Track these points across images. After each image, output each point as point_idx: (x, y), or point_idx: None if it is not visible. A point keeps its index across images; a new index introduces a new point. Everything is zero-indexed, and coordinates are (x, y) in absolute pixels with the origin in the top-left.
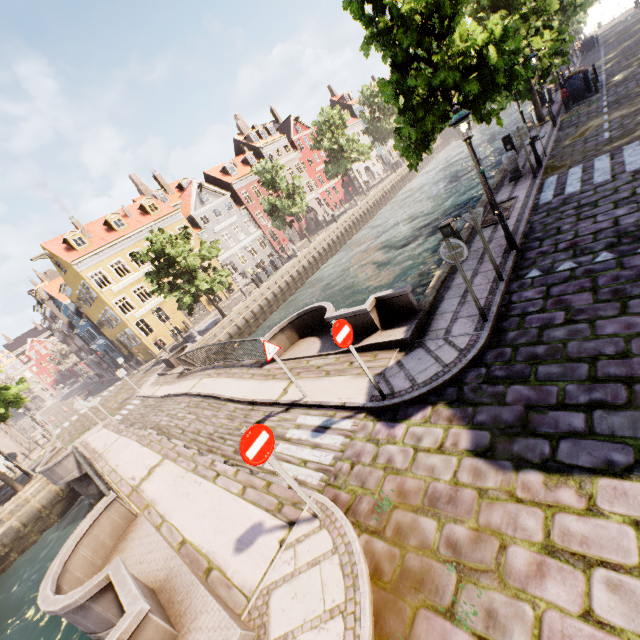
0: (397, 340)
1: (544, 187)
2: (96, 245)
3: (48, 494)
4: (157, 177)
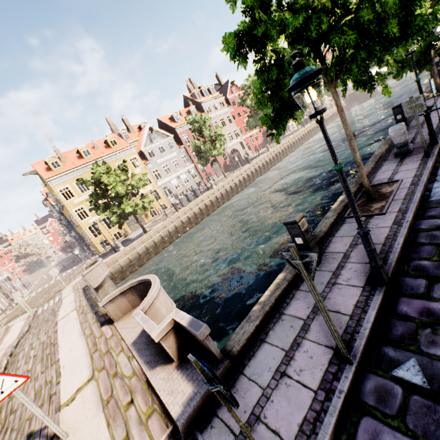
0: (171, 414)
1: (439, 173)
2: (67, 168)
3: None
4: (124, 120)
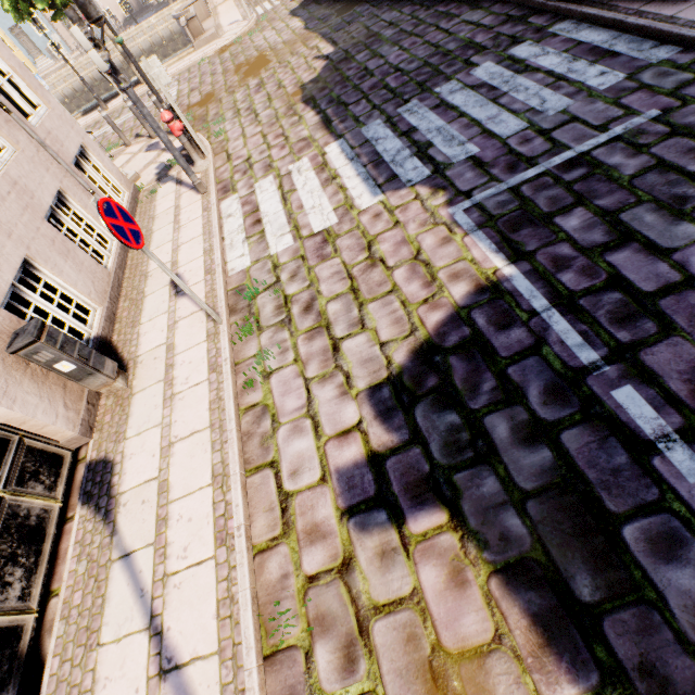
0: None
1: None
2: None
3: None
4: None
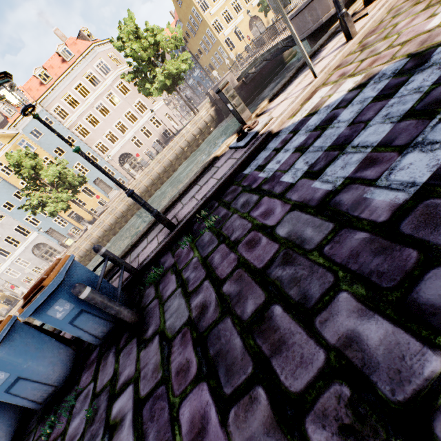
0: None
1: None
2: None
3: (208, 117)
4: None
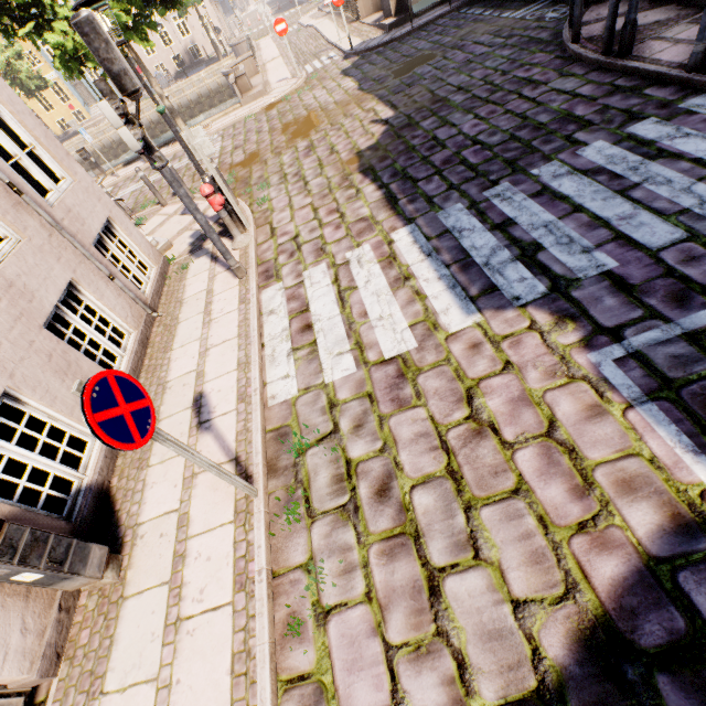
0: (386, 25)
1: None
2: None
3: None
4: None
